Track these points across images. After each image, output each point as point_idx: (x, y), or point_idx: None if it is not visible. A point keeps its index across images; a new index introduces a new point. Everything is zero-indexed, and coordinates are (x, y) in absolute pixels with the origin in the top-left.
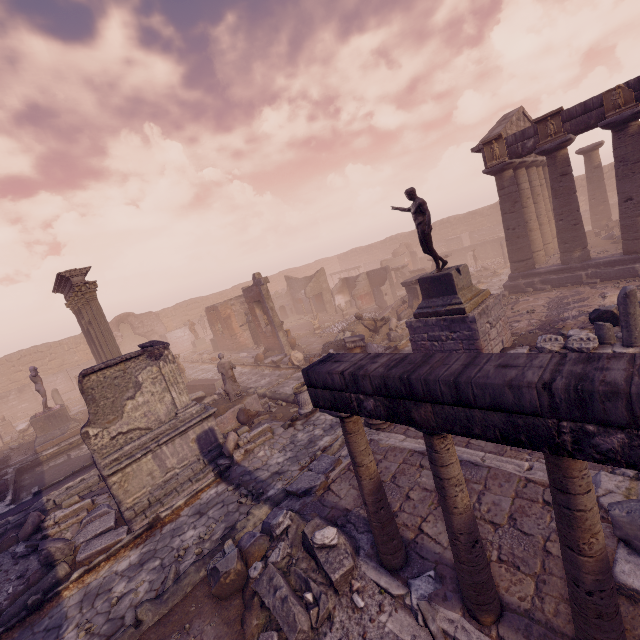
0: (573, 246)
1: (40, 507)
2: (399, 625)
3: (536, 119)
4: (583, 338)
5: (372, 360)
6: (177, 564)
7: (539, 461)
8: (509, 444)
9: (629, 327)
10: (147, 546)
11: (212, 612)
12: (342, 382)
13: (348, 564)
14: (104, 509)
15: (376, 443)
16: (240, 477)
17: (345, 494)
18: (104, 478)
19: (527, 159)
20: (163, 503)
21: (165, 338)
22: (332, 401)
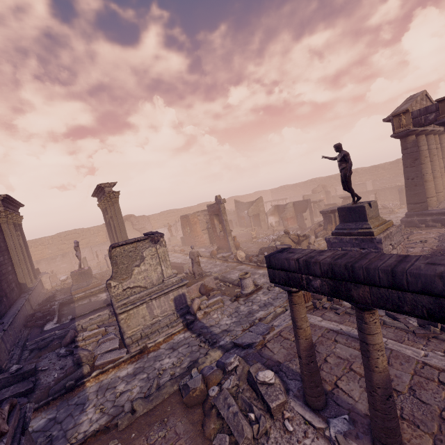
0: None
1: (73, 328)
2: None
3: (438, 99)
4: None
5: (319, 253)
6: (158, 379)
7: (433, 352)
8: (434, 320)
9: None
10: (138, 364)
11: (182, 414)
12: (296, 266)
13: (282, 398)
14: (112, 335)
15: None
16: (200, 329)
17: (277, 351)
18: (116, 315)
19: (427, 128)
20: (149, 338)
21: None
22: (286, 279)
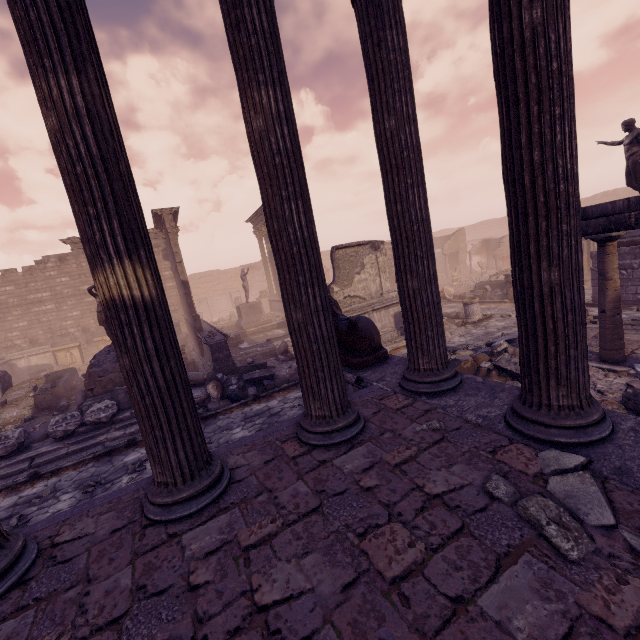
0: None
1: (273, 347)
2: (625, 381)
3: None
4: None
5: None
6: None
7: None
8: None
9: None
10: None
11: None
12: (624, 205)
13: None
14: None
15: None
16: None
17: None
18: None
19: None
20: None
21: None
22: (605, 225)
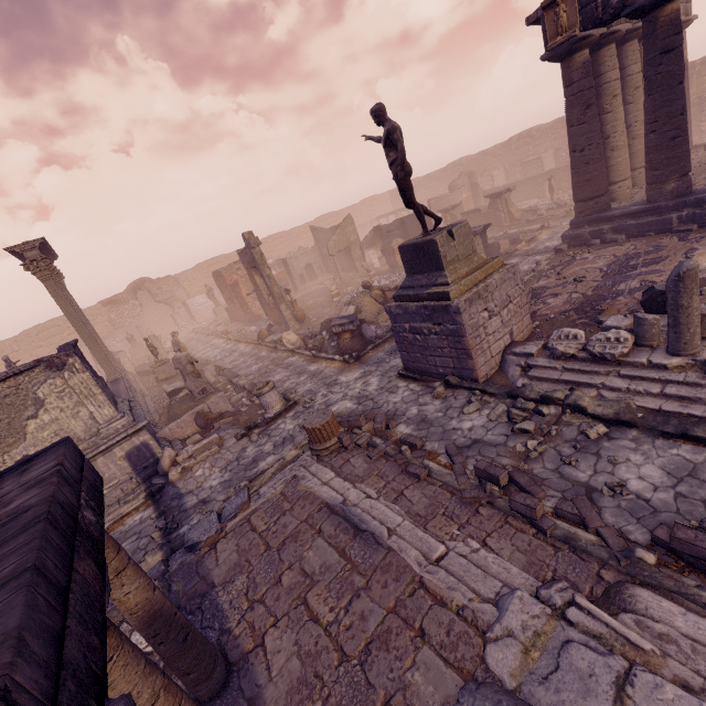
0: (666, 173)
1: None
2: None
3: None
4: (611, 338)
5: (19, 494)
6: None
7: (465, 542)
8: None
9: (678, 326)
10: None
11: None
12: None
13: None
14: None
15: (295, 483)
16: (169, 501)
17: (224, 559)
18: None
19: (618, 27)
20: None
21: (186, 305)
22: None
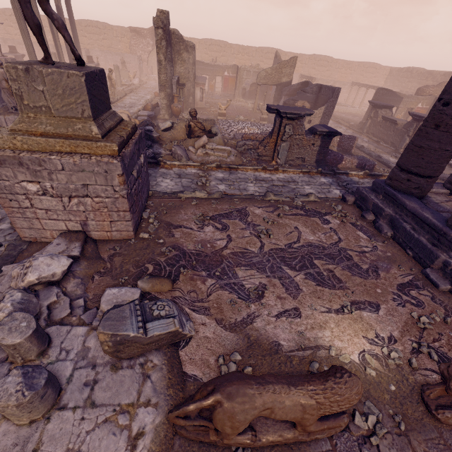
0: None
1: None
2: None
3: None
4: None
5: None
6: None
7: None
8: None
9: None
10: None
11: None
12: None
13: None
14: None
15: None
16: None
17: None
18: None
19: None
20: None
21: None
22: None
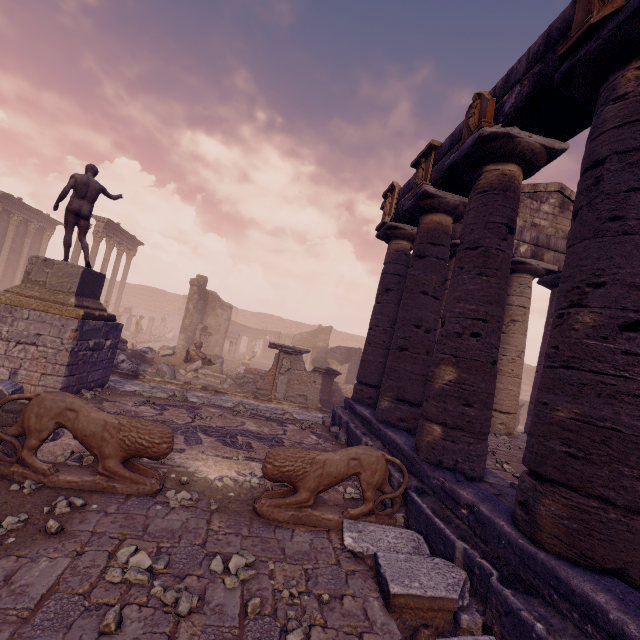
0: (386, 385)
1: None
2: None
3: (413, 161)
4: None
5: None
6: None
7: None
8: None
9: None
10: None
11: None
12: None
13: None
14: None
15: None
16: None
17: None
18: None
19: None
20: None
21: None
22: None
